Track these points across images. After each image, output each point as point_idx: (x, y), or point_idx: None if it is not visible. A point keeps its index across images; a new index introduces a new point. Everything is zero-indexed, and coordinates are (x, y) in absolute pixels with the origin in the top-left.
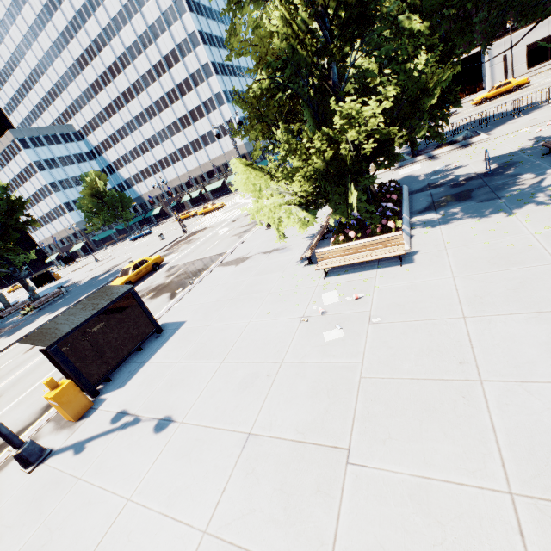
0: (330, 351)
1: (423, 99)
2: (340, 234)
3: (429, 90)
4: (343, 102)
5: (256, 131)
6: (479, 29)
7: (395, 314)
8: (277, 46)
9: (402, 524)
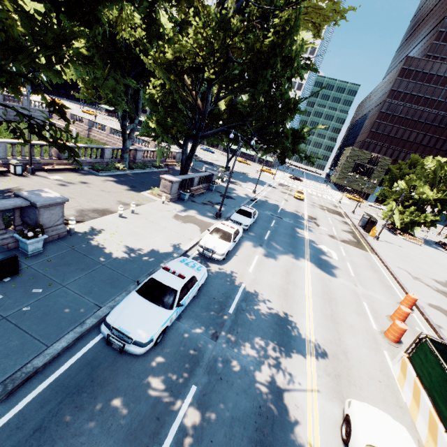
0: (421, 251)
1: (435, 221)
2: (405, 233)
3: (437, 220)
4: (424, 211)
5: (395, 197)
6: (446, 216)
7: (427, 252)
8: (425, 196)
9: (445, 264)
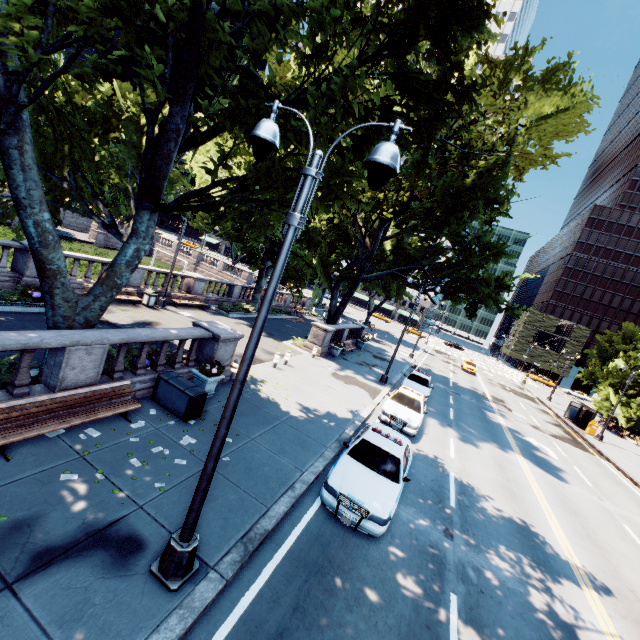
0: None
1: None
2: (637, 436)
3: None
4: None
5: (612, 380)
6: None
7: None
8: None
9: None
